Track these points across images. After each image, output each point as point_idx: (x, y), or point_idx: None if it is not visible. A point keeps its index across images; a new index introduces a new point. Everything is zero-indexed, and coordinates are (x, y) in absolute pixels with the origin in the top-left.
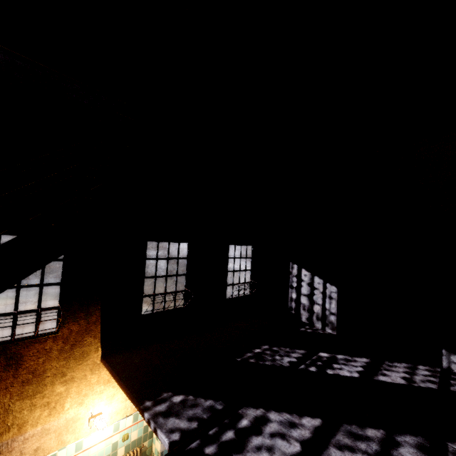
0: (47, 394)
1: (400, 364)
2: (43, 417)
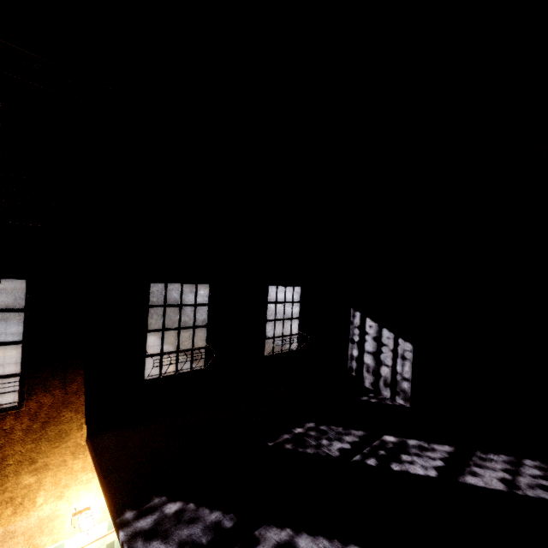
0: (9, 487)
1: (497, 456)
2: (5, 517)
